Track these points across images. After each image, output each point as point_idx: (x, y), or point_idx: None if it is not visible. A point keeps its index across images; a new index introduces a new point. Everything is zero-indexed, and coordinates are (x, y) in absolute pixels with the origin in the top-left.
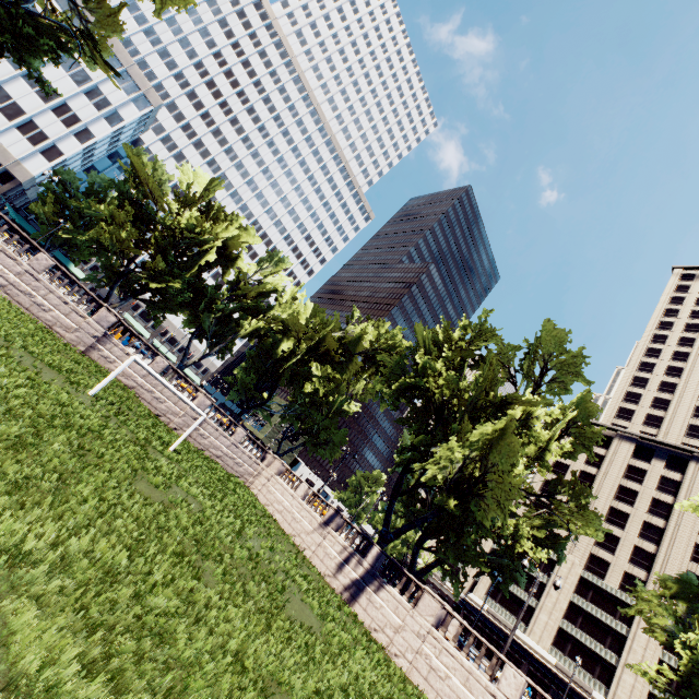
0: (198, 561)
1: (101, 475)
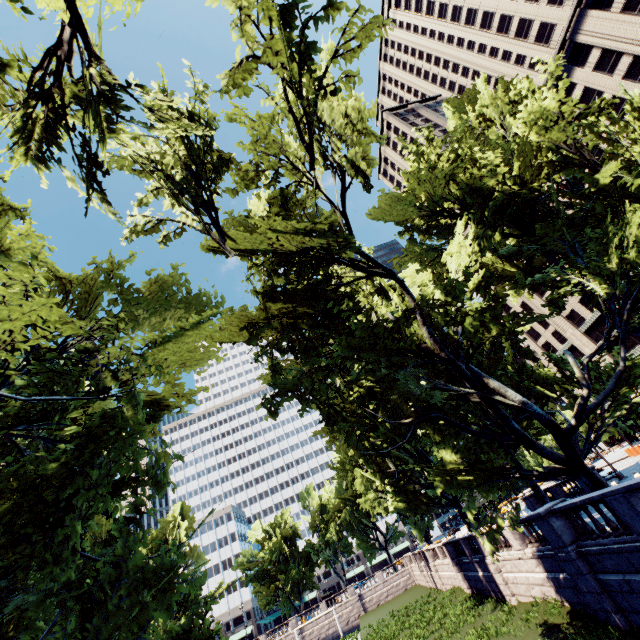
0: None
1: None
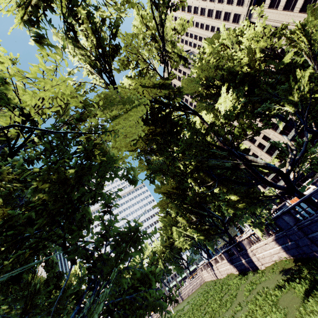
0: None
1: None
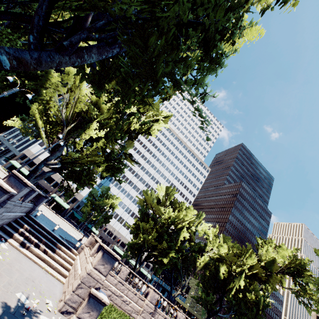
0: None
1: None
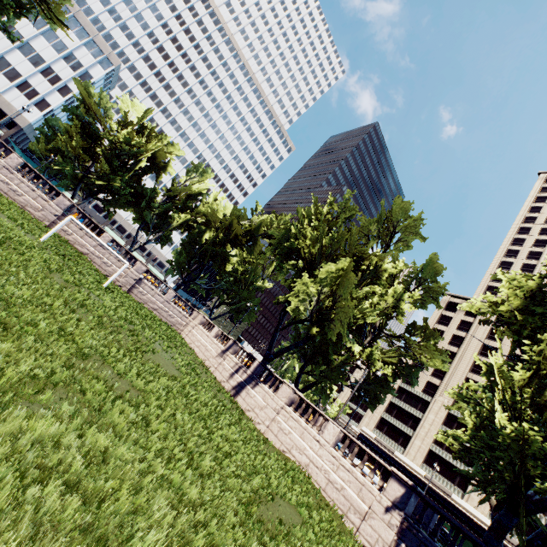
0: (73, 307)
1: (15, 257)
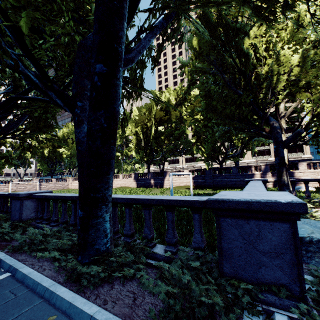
0: None
1: None
